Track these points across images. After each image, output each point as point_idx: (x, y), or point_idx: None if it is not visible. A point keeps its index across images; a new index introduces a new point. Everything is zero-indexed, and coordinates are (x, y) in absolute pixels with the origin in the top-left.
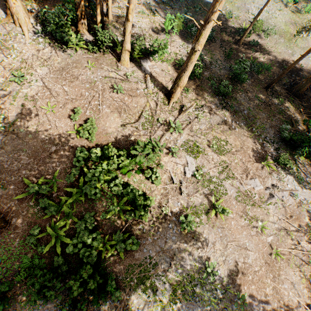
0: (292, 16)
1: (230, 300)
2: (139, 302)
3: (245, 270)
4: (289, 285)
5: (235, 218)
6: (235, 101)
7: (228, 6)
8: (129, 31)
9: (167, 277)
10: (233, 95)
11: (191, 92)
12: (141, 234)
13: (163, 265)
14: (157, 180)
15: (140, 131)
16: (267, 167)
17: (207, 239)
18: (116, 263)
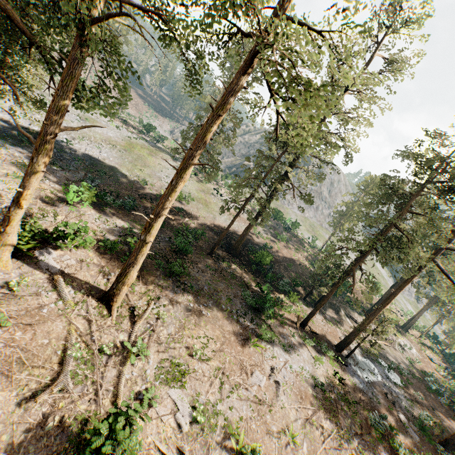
0: (198, 184)
1: None
2: None
3: None
4: None
5: (267, 451)
6: (191, 278)
7: (138, 172)
8: (18, 220)
9: None
10: (186, 271)
11: (136, 282)
12: None
13: None
14: None
15: (72, 392)
16: (257, 348)
17: None
18: None
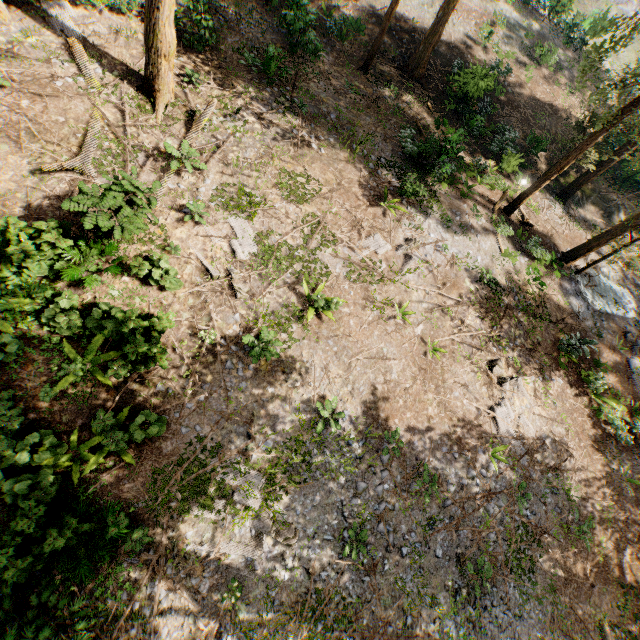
0: None
1: (375, 451)
2: (201, 530)
3: (391, 393)
4: (461, 390)
5: (355, 314)
6: (308, 97)
7: None
8: None
9: (249, 461)
10: (303, 85)
11: (205, 80)
12: (165, 402)
13: (233, 444)
14: (167, 276)
15: (94, 179)
16: (392, 210)
17: (311, 366)
18: (120, 481)
